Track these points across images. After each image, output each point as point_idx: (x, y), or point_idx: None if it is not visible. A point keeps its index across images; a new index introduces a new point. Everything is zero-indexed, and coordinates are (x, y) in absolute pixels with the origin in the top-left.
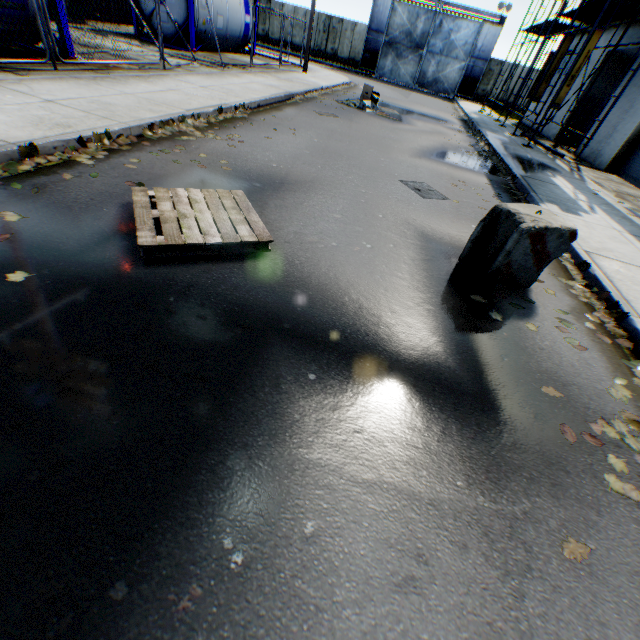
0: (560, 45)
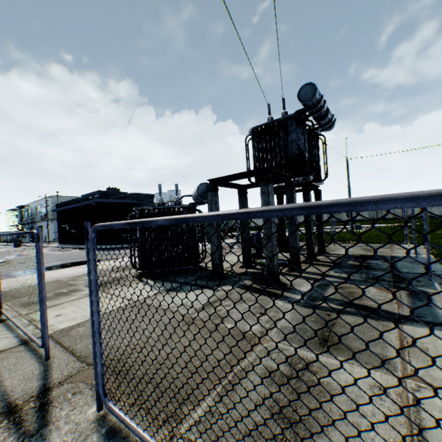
0: (19, 229)
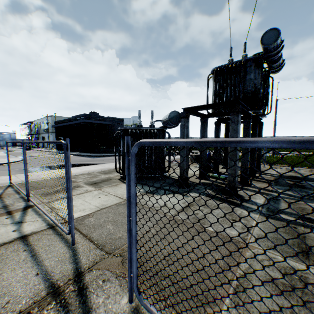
0: (29, 138)
